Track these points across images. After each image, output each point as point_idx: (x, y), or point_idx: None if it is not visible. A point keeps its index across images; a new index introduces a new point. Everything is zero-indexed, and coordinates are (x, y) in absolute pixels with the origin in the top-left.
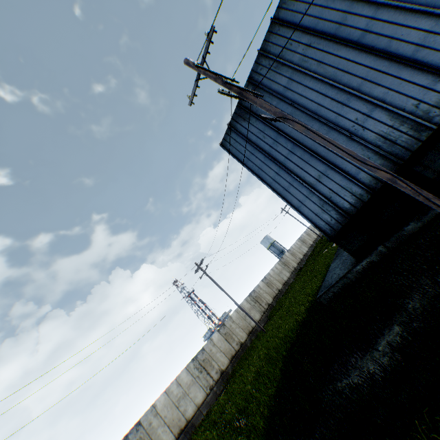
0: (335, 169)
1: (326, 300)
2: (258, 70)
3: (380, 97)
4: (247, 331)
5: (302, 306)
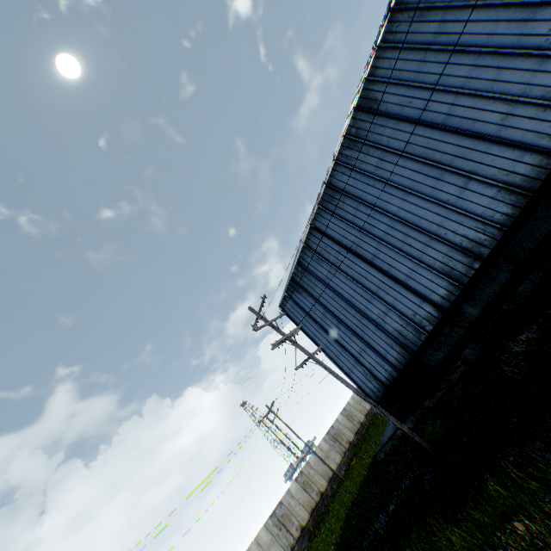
0: (370, 348)
1: (381, 458)
2: (305, 257)
3: (391, 303)
4: (327, 477)
5: (367, 459)
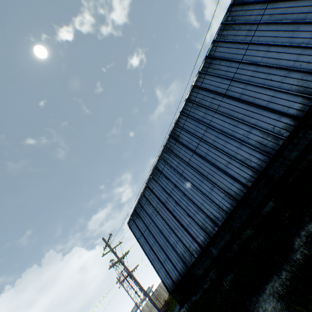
0: (169, 259)
1: None
2: (142, 200)
3: (180, 237)
4: None
5: None
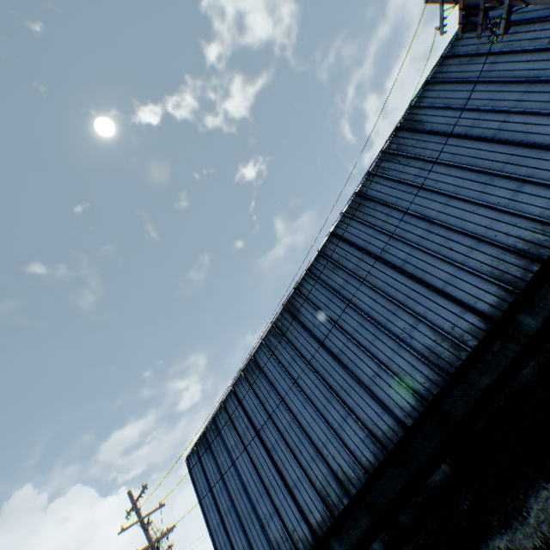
0: None
1: None
2: (220, 416)
3: (278, 505)
4: None
5: None
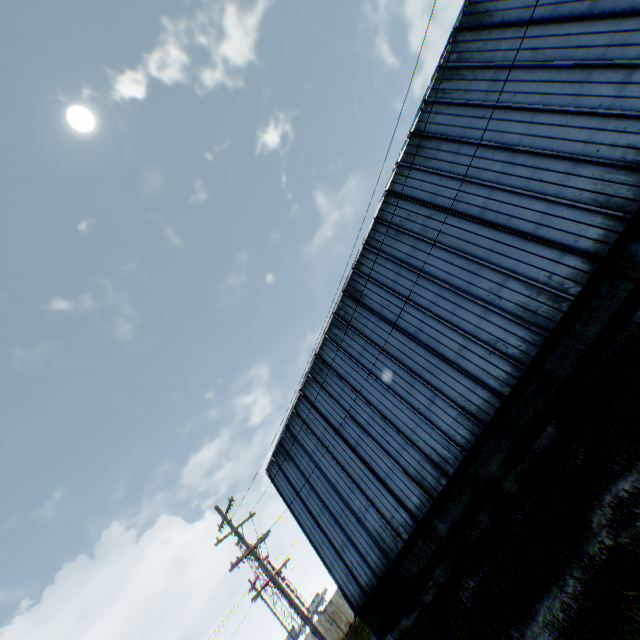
0: (352, 543)
1: None
2: (294, 424)
3: (372, 498)
4: None
5: None
